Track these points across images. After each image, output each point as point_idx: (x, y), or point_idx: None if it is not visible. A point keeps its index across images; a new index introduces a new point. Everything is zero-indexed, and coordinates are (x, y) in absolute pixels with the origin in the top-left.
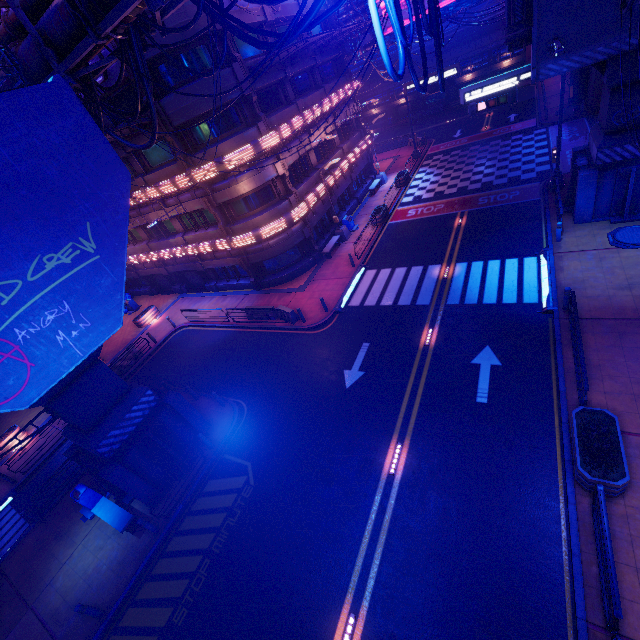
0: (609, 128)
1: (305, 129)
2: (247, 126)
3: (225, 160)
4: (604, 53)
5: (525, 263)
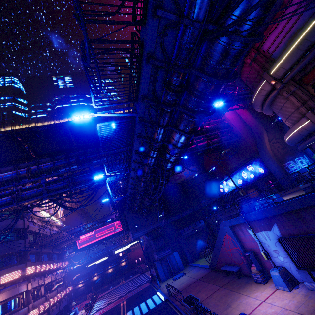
0: (156, 249)
1: (43, 274)
2: (20, 264)
3: (2, 277)
4: (146, 231)
5: (153, 297)
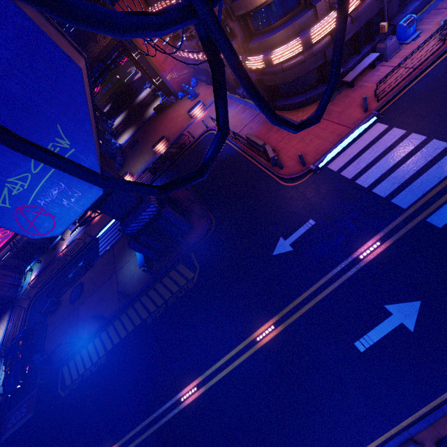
0: None
1: None
2: None
3: None
4: None
5: None
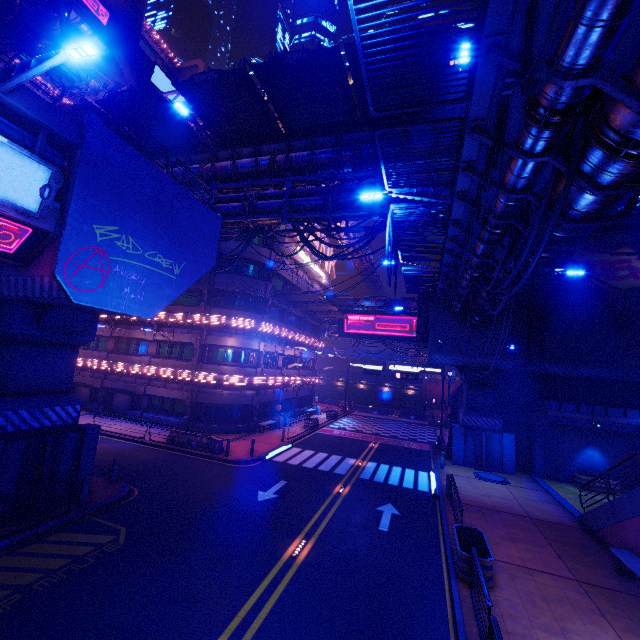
0: (468, 405)
1: (285, 341)
2: (256, 313)
3: (234, 319)
4: (462, 361)
5: (420, 473)
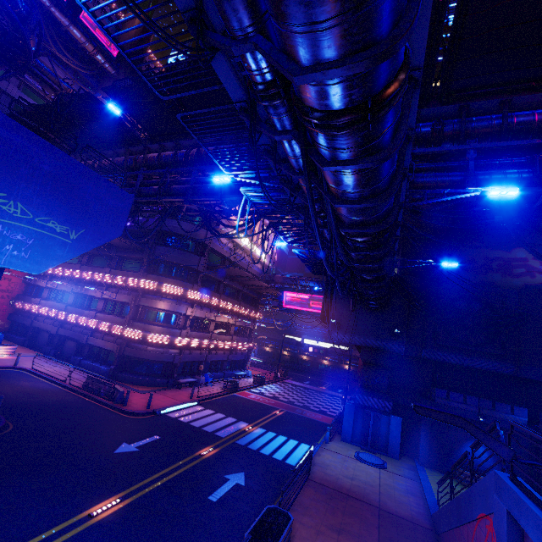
0: (362, 383)
1: (218, 309)
2: (188, 282)
3: (164, 285)
4: (359, 341)
5: (301, 445)
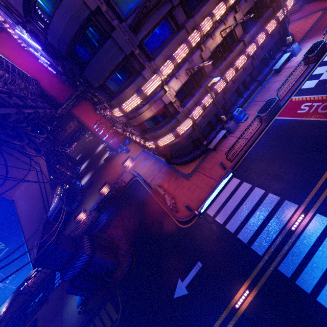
0: None
1: (196, 46)
2: (137, 74)
3: (123, 107)
4: None
5: None
